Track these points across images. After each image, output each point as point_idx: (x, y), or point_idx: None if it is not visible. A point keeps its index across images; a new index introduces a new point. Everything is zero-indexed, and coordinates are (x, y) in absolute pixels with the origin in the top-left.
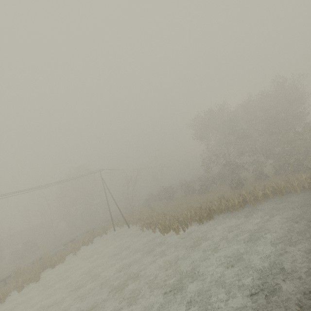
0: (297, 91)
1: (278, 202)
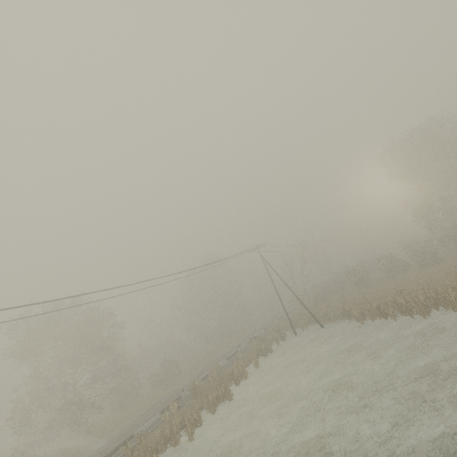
0: None
1: None
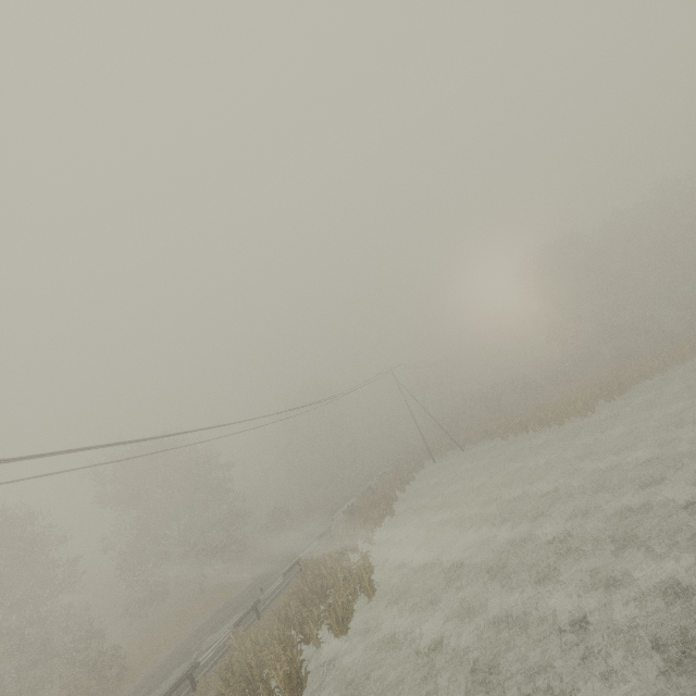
0: None
1: None
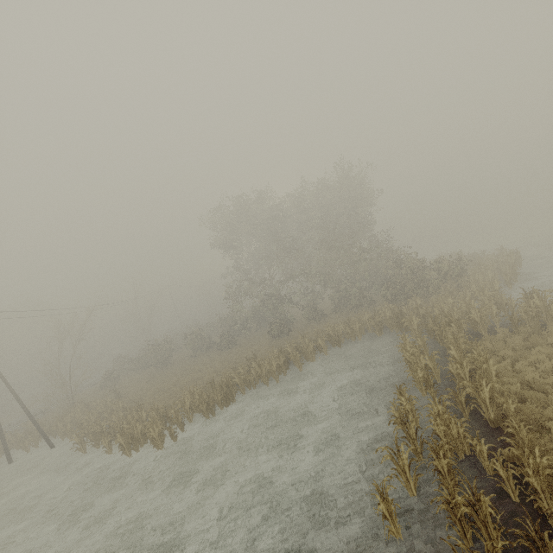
0: (362, 187)
1: (334, 359)
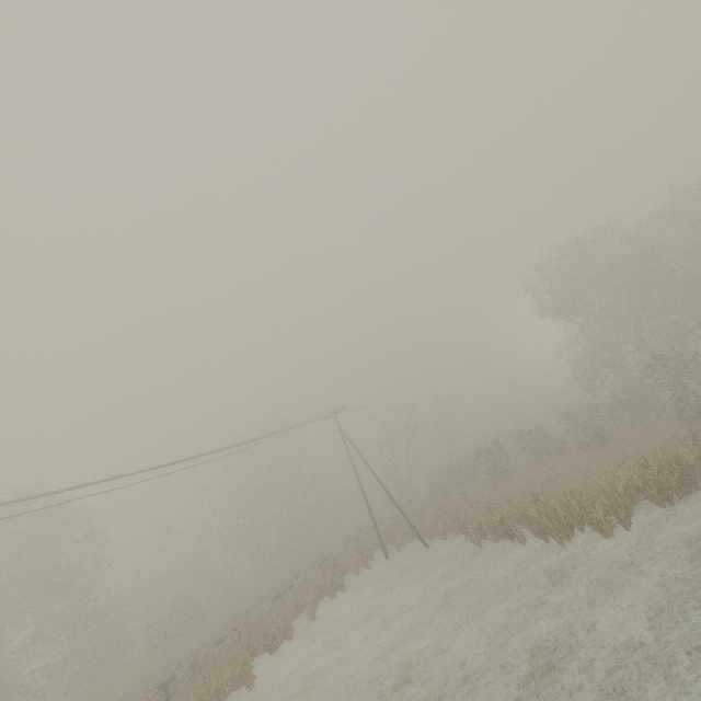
0: None
1: None
